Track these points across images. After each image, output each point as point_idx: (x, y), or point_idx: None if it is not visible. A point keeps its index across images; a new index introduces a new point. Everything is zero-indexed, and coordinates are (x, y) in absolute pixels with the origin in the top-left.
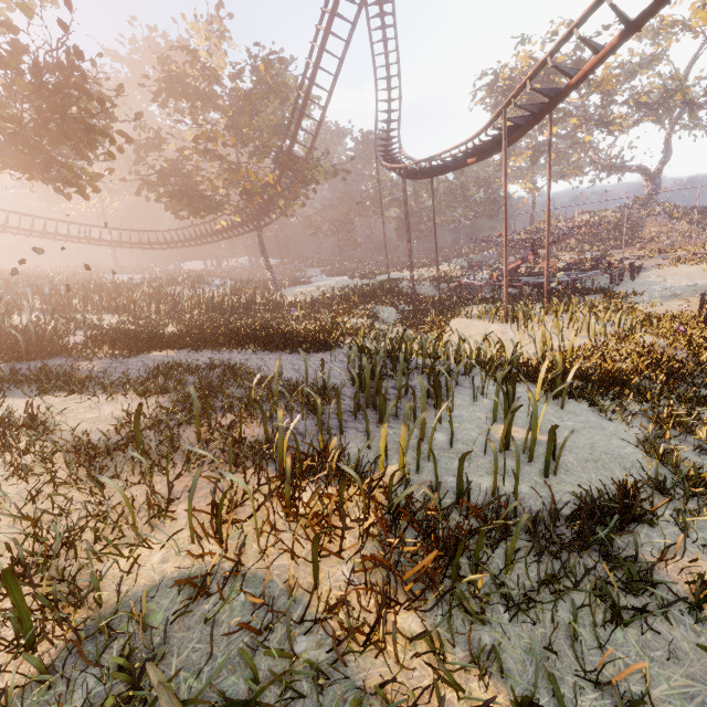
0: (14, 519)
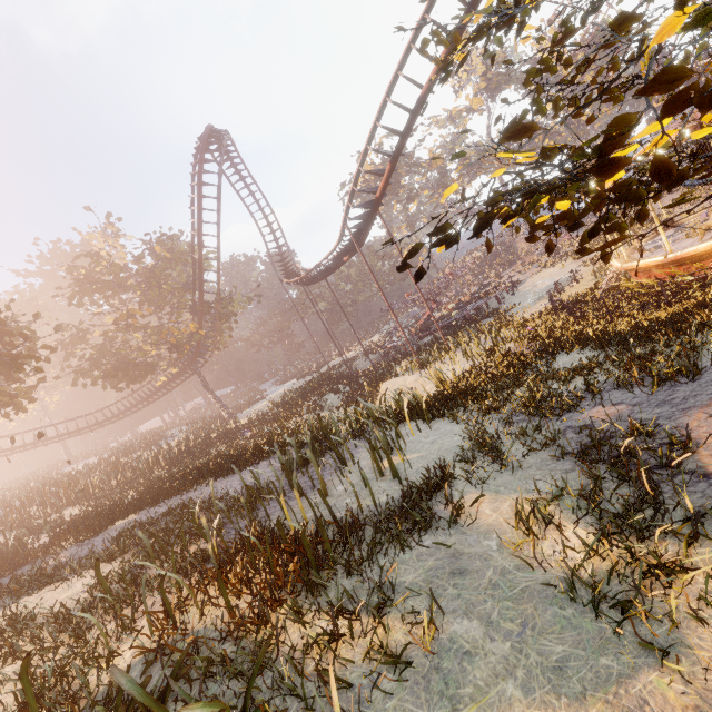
0: (15, 686)
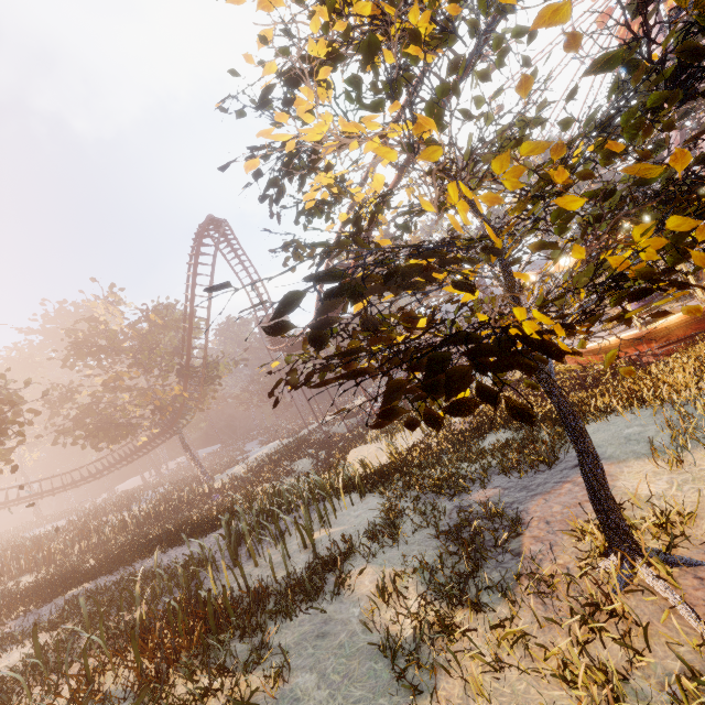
0: None
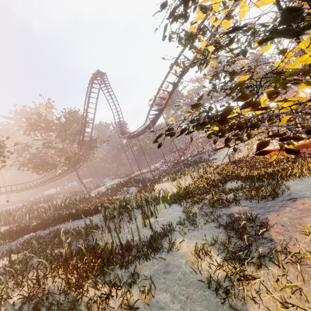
0: None
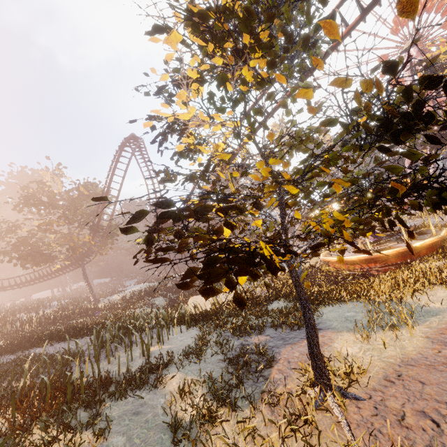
0: None
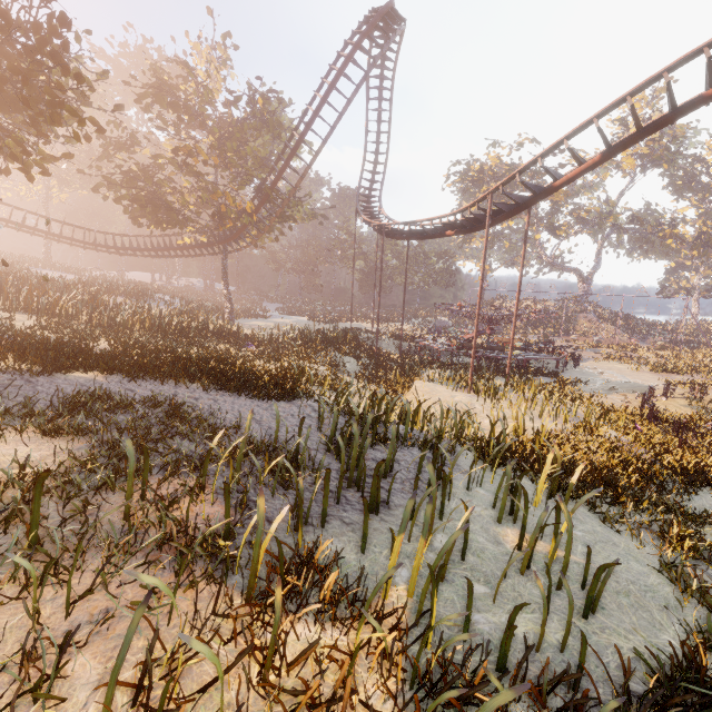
0: None
